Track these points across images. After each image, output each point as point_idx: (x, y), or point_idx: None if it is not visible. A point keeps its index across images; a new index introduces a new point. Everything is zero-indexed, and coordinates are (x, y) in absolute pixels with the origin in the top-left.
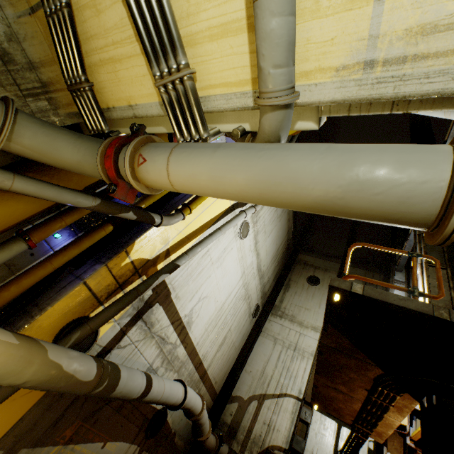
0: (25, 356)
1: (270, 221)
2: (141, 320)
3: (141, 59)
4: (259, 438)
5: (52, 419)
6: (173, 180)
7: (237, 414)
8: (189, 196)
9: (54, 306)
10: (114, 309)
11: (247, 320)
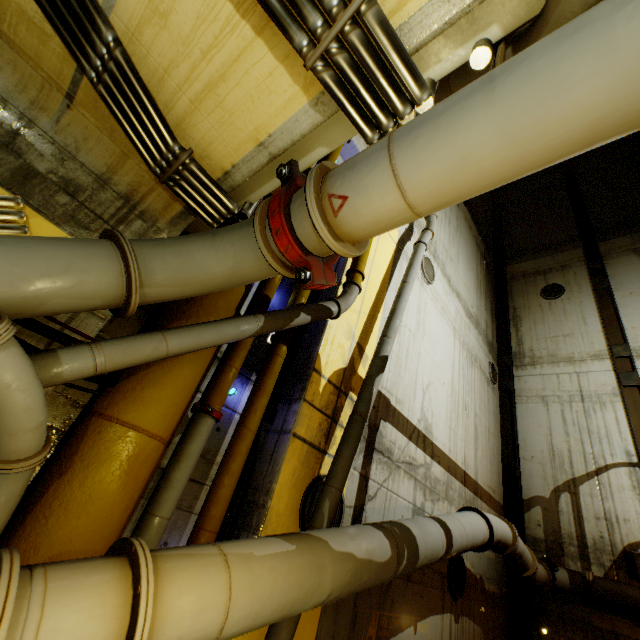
0: (312, 561)
1: (450, 241)
2: (375, 452)
3: (258, 47)
4: (602, 540)
5: (347, 623)
6: (415, 197)
7: (547, 521)
8: (344, 260)
9: (278, 481)
10: (348, 452)
11: (488, 391)
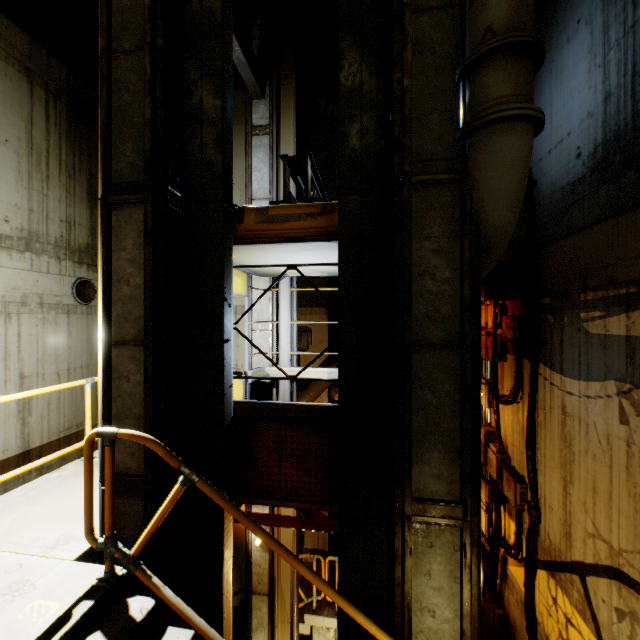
0: None
1: None
2: None
3: None
4: None
5: None
6: None
7: None
8: None
9: None
10: None
11: (72, 322)
